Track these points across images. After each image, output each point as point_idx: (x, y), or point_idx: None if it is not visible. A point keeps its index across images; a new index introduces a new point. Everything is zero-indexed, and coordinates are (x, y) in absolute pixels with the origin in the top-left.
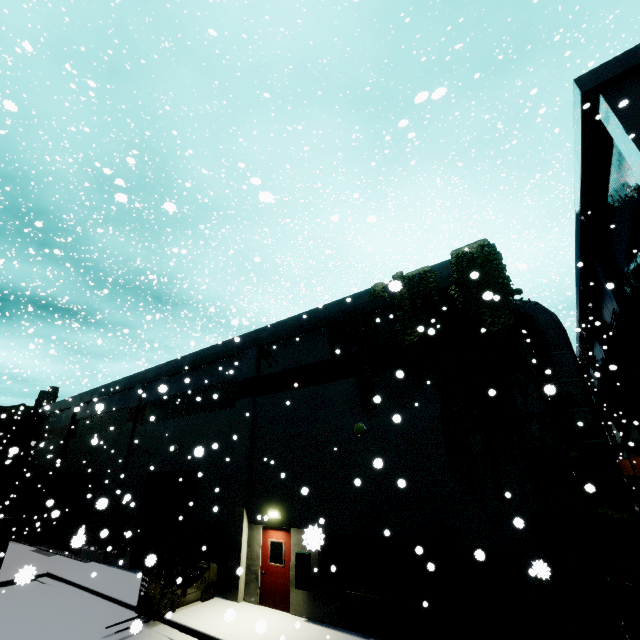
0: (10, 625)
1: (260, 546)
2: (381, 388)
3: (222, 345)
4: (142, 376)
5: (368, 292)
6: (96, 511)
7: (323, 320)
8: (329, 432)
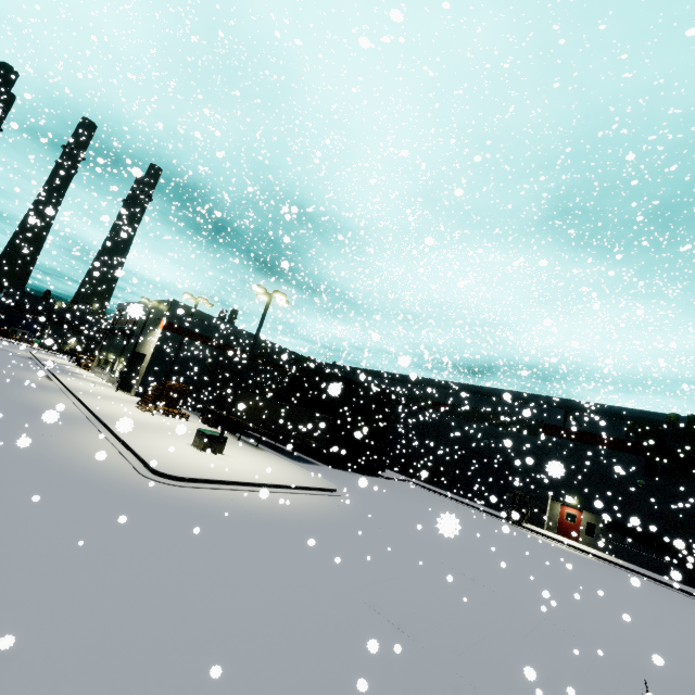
0: (450, 504)
1: (559, 511)
2: (660, 469)
3: (531, 396)
4: (446, 384)
5: (665, 415)
6: (409, 453)
7: (625, 417)
8: (617, 477)
